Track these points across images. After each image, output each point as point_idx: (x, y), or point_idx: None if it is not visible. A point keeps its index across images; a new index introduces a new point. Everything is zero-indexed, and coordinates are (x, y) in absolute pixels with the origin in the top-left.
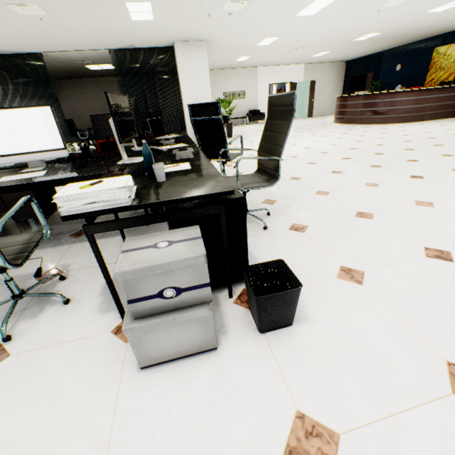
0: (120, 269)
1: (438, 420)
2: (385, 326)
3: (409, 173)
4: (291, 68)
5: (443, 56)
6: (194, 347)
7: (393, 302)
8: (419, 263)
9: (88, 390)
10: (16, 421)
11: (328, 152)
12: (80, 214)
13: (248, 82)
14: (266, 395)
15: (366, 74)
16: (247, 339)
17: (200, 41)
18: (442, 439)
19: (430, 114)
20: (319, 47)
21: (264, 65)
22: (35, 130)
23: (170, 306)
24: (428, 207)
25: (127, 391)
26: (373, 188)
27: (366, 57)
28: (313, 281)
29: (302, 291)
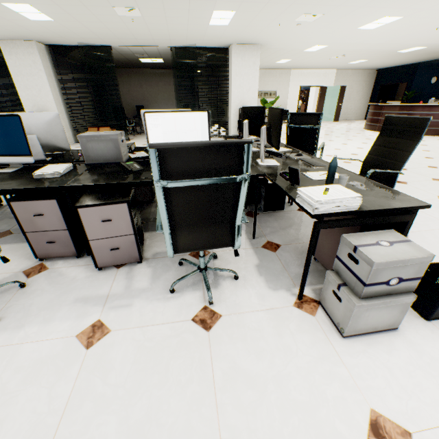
0: (377, 261)
1: None
2: None
3: None
4: (323, 72)
5: None
6: (385, 325)
7: None
8: None
9: (310, 349)
10: (270, 364)
11: None
12: (325, 214)
13: (280, 82)
14: None
15: (398, 83)
16: (417, 324)
17: (255, 44)
18: None
19: None
20: (360, 56)
21: (298, 68)
22: (192, 130)
23: (387, 292)
24: None
25: (344, 353)
26: None
27: (400, 67)
28: None
29: None
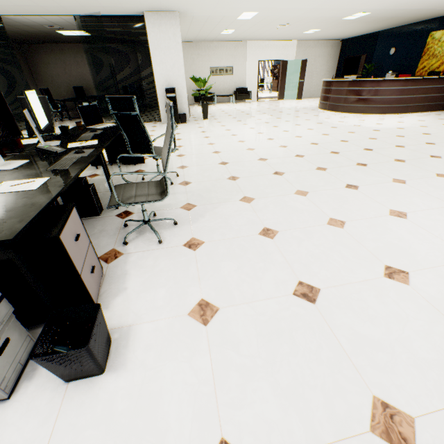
0: None
1: None
2: (192, 384)
3: (348, 181)
4: (283, 44)
5: (438, 42)
6: None
7: (221, 352)
8: (281, 302)
9: None
10: None
11: (288, 146)
12: None
13: (236, 57)
14: None
15: (360, 55)
16: (47, 388)
17: (172, 12)
18: None
19: (414, 106)
20: (308, 24)
21: (253, 40)
22: None
23: None
24: (337, 227)
25: None
26: (300, 197)
27: (362, 37)
28: (162, 317)
29: (142, 329)
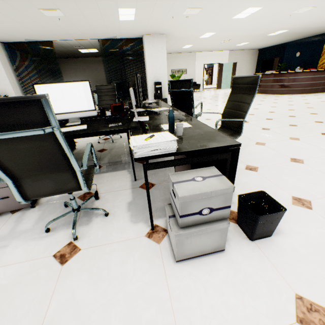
0: (182, 195)
1: None
2: None
3: (320, 131)
4: (220, 53)
5: None
6: (211, 248)
7: None
8: None
9: (144, 275)
10: (103, 293)
11: (254, 114)
12: (146, 157)
13: (189, 62)
14: (270, 283)
15: (273, 58)
16: (242, 244)
17: (161, 34)
18: None
19: (322, 88)
20: (242, 39)
21: (200, 51)
22: (78, 97)
23: (203, 220)
24: None
25: (172, 276)
26: (296, 141)
27: (274, 47)
28: None
29: None
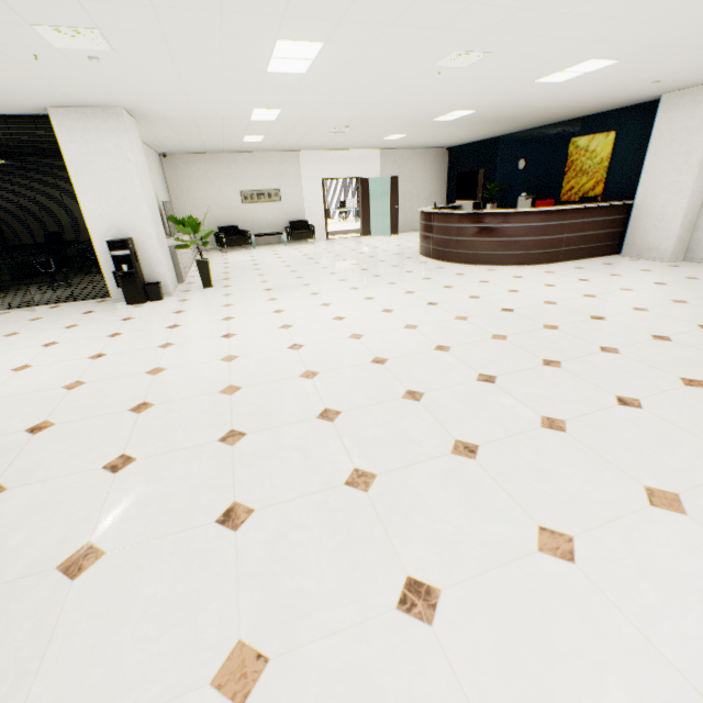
0: None
1: None
2: None
3: (414, 557)
4: (359, 155)
5: (585, 152)
6: None
7: None
8: None
9: None
10: None
11: (319, 373)
12: None
13: (284, 174)
14: None
15: (477, 170)
16: None
17: (108, 108)
18: None
19: (567, 250)
20: (382, 128)
21: (309, 149)
22: None
23: None
24: None
25: None
26: None
27: (476, 144)
28: None
29: None
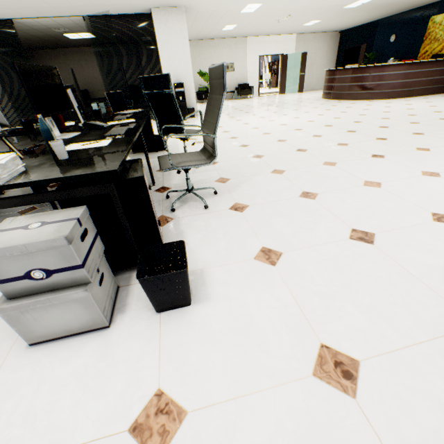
0: None
1: (286, 400)
2: (278, 308)
3: (372, 152)
4: (283, 38)
5: (439, 26)
6: (82, 325)
7: (297, 284)
8: (340, 245)
9: None
10: None
11: (303, 129)
12: None
13: (237, 53)
14: (136, 373)
15: (360, 45)
16: (141, 318)
17: (178, 7)
18: (282, 418)
19: (419, 89)
20: (309, 15)
21: (253, 35)
22: None
23: (45, 287)
24: (374, 187)
25: (9, 366)
26: (330, 167)
27: (361, 27)
28: (230, 262)
29: (214, 272)
